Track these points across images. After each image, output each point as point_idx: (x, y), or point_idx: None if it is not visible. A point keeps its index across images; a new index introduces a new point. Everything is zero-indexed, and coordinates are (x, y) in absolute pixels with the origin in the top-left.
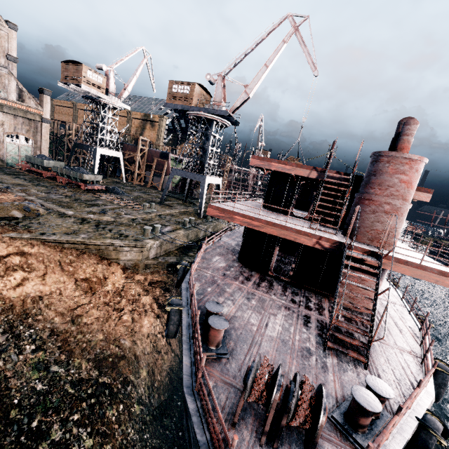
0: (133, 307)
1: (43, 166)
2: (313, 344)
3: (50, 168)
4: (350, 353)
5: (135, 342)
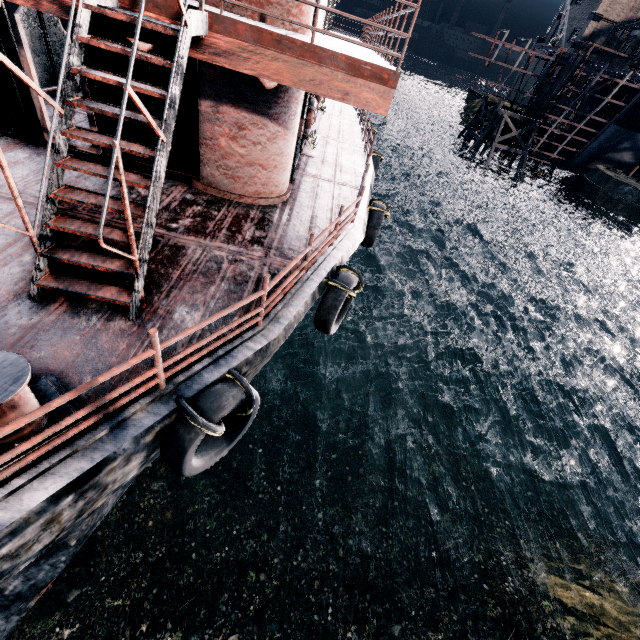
0: None
1: None
2: (20, 287)
3: None
4: (92, 294)
5: None
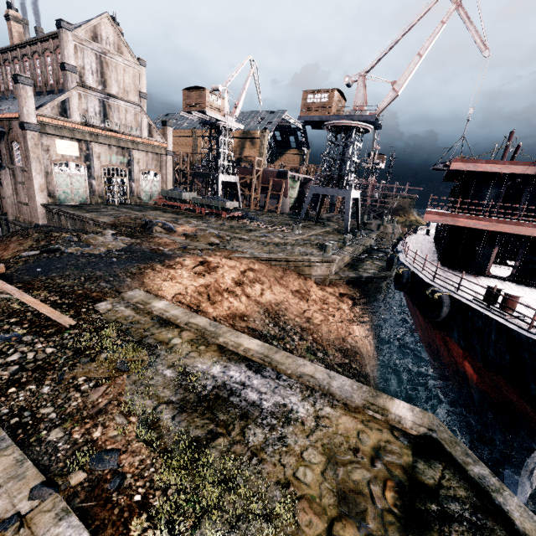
0: (341, 315)
1: (182, 199)
2: None
3: (186, 200)
4: None
5: (357, 341)
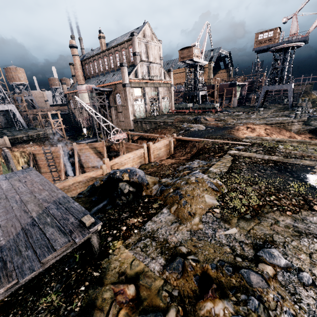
0: None
1: (187, 107)
2: None
3: (188, 107)
4: None
5: None
